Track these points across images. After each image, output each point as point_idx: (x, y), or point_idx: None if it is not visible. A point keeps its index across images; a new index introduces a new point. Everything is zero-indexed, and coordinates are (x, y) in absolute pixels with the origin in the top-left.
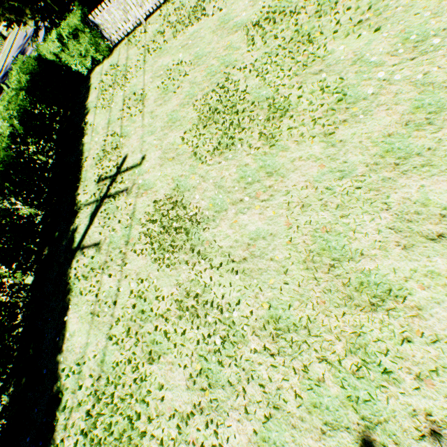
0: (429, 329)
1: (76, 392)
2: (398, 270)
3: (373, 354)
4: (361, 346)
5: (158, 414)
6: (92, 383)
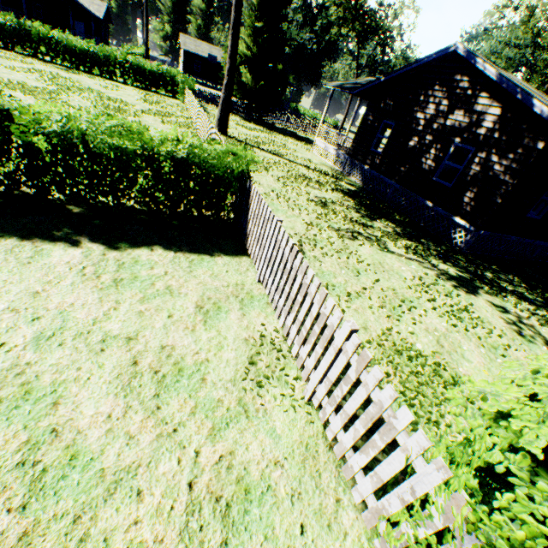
0: None
1: None
2: None
3: None
4: None
5: None
6: None
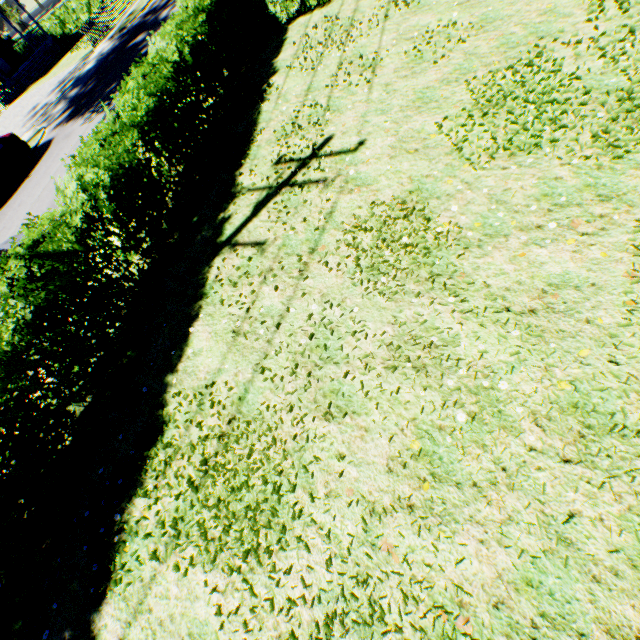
0: None
1: (189, 429)
2: None
3: None
4: None
5: (328, 494)
6: (219, 424)
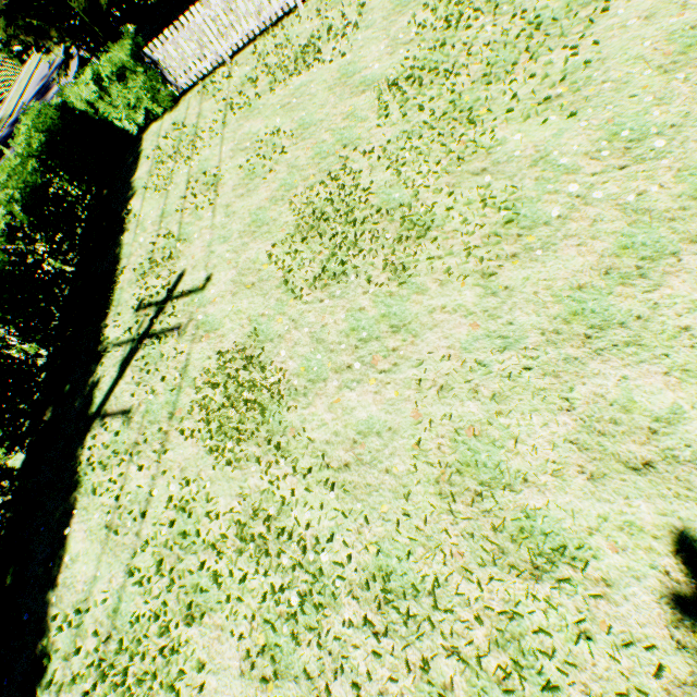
0: (620, 621)
1: (71, 657)
2: (579, 514)
3: (531, 653)
4: (514, 636)
5: None
6: (96, 647)
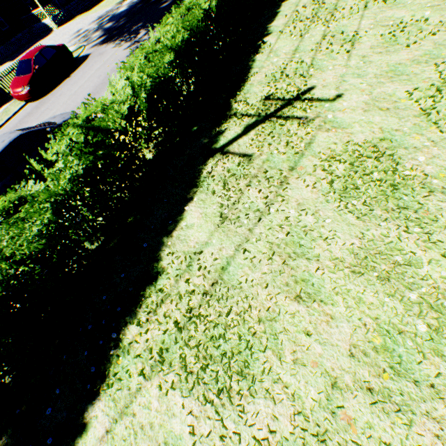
0: None
1: (178, 282)
2: None
3: None
4: None
5: (294, 361)
6: (203, 284)
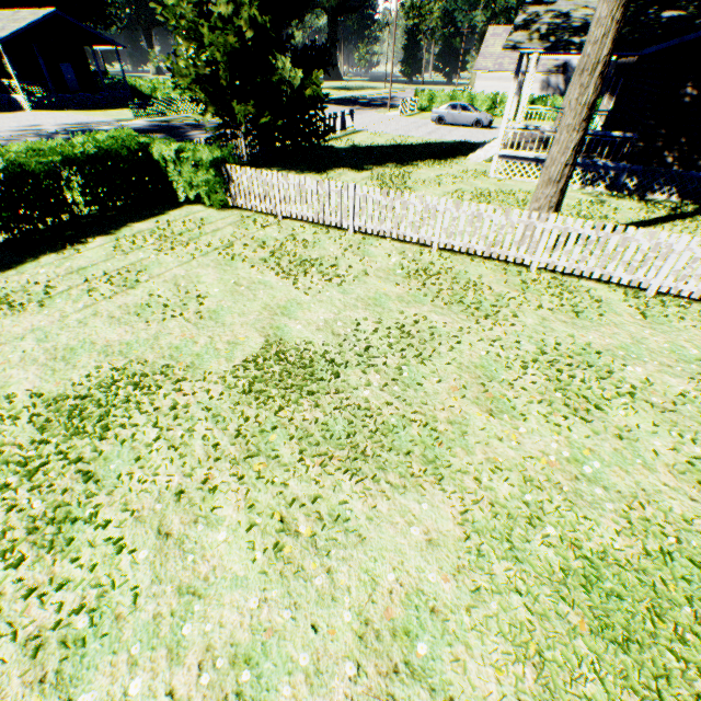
0: None
1: None
2: None
3: None
4: None
5: None
6: None
